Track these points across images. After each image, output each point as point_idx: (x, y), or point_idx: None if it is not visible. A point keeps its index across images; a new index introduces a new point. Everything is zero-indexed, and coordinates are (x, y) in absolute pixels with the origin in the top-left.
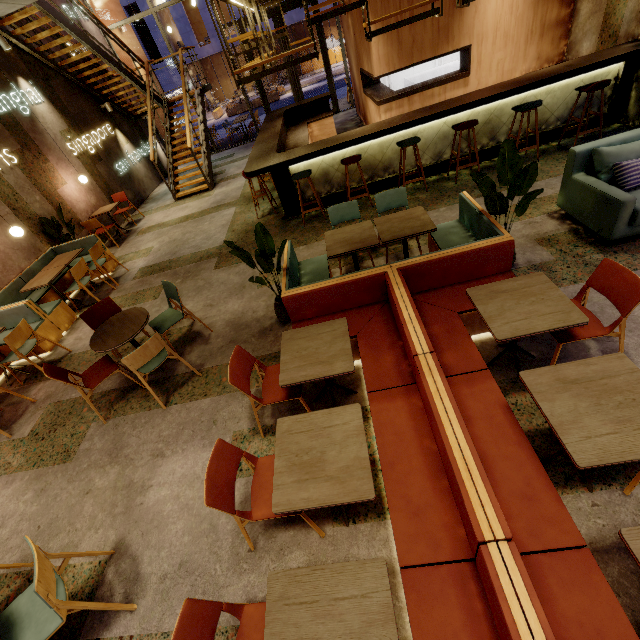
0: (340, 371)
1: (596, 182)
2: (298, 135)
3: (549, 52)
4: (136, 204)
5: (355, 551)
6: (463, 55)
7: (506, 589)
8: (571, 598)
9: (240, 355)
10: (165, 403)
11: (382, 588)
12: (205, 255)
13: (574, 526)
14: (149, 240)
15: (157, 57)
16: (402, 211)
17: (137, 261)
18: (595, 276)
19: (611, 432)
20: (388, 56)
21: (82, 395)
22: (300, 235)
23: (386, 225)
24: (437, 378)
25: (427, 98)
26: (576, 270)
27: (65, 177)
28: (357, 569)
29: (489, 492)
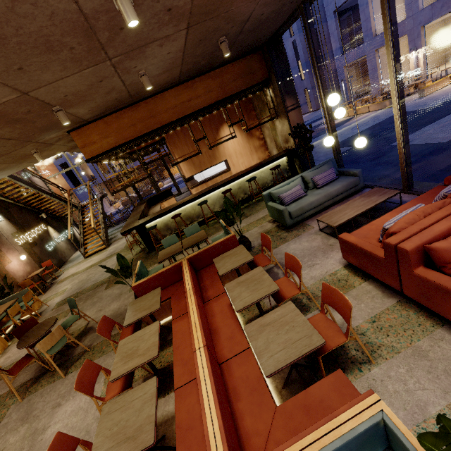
0: (153, 310)
1: (274, 204)
2: (155, 209)
3: (262, 156)
4: (59, 266)
5: (167, 408)
6: (225, 163)
7: (199, 363)
8: (240, 369)
9: (105, 320)
10: (65, 374)
11: (153, 387)
12: (100, 283)
13: (246, 341)
14: (65, 285)
15: (79, 184)
16: (195, 234)
17: (55, 299)
18: (262, 241)
19: (249, 295)
20: (190, 169)
21: (7, 381)
22: (155, 259)
23: (187, 241)
24: (192, 298)
25: (214, 182)
26: (277, 242)
27: (11, 258)
28: (144, 385)
29: (201, 332)
